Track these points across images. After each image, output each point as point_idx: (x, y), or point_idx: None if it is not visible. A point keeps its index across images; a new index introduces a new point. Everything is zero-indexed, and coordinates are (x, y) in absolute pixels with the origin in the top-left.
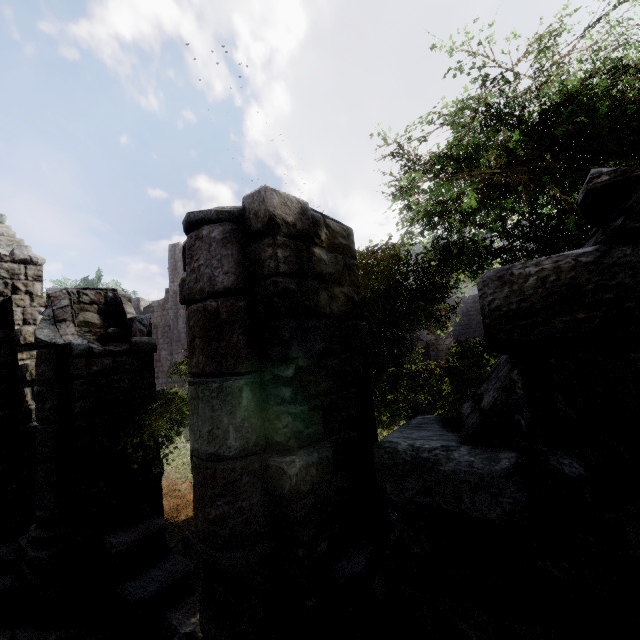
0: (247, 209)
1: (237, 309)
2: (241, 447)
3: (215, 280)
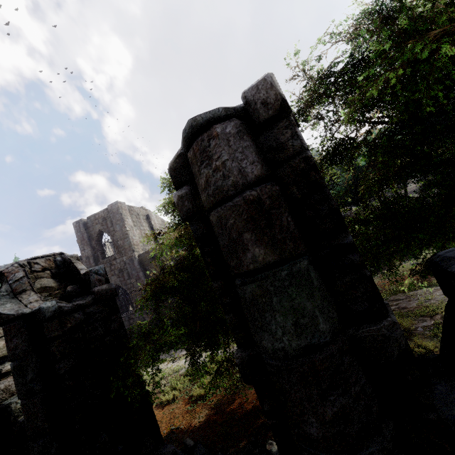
0: (251, 101)
1: (276, 193)
2: (331, 329)
3: (245, 171)
